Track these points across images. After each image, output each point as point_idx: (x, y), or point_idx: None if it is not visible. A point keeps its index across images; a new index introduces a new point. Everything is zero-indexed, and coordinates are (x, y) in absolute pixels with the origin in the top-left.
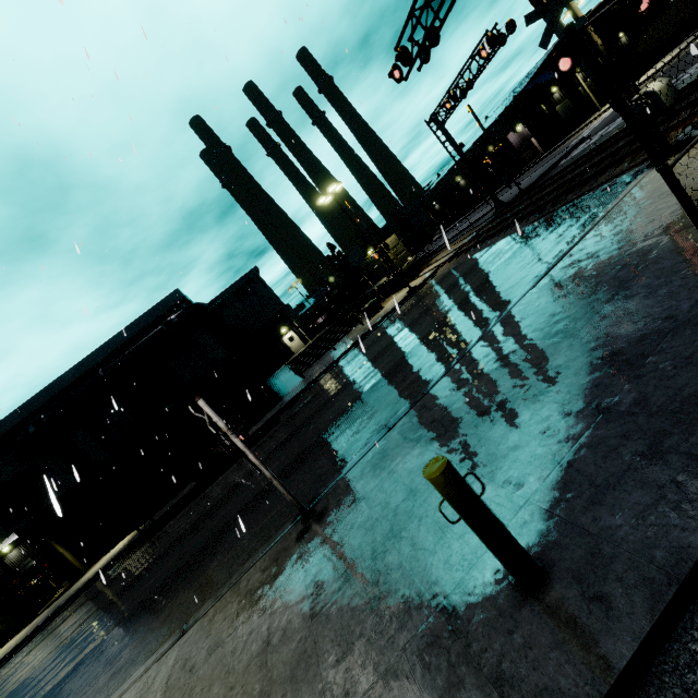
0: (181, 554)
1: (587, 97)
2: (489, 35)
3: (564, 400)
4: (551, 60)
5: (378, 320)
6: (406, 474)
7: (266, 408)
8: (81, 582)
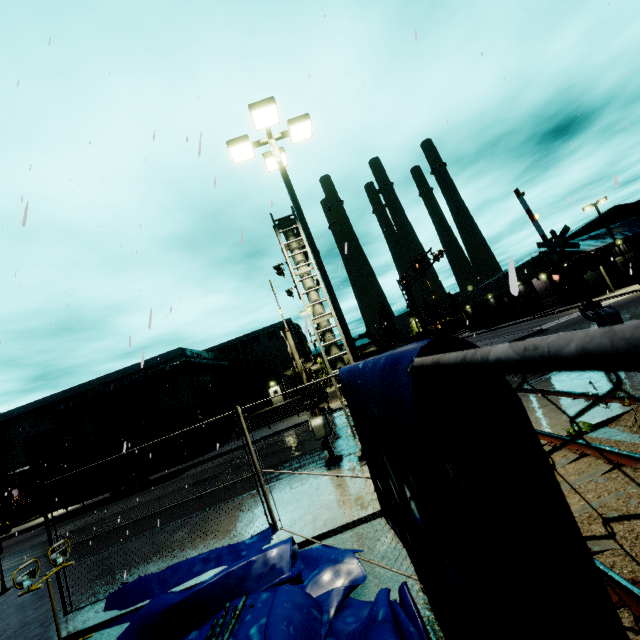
0: (32, 554)
1: (623, 268)
2: (418, 257)
3: (21, 619)
4: (589, 228)
5: (291, 425)
6: (9, 605)
7: (202, 452)
8: (38, 521)
